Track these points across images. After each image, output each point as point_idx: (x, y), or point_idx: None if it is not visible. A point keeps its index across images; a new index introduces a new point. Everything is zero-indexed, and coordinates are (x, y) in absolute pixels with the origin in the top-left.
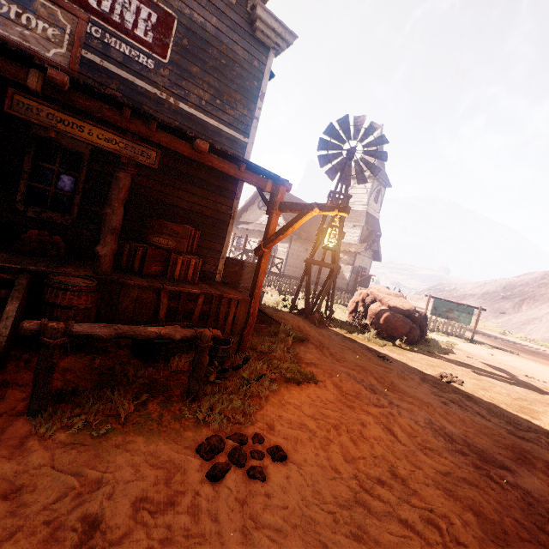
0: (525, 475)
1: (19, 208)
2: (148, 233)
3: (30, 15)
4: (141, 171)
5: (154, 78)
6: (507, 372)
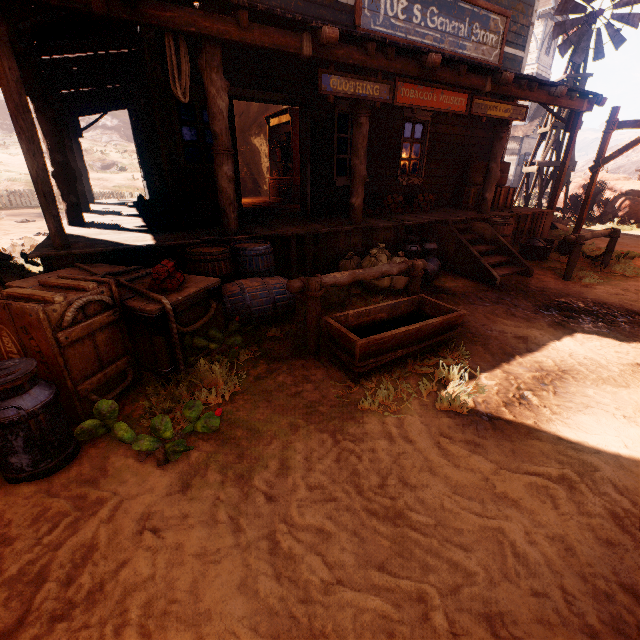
0: None
1: (399, 181)
2: (473, 176)
3: (486, 33)
4: (455, 121)
5: None
6: None
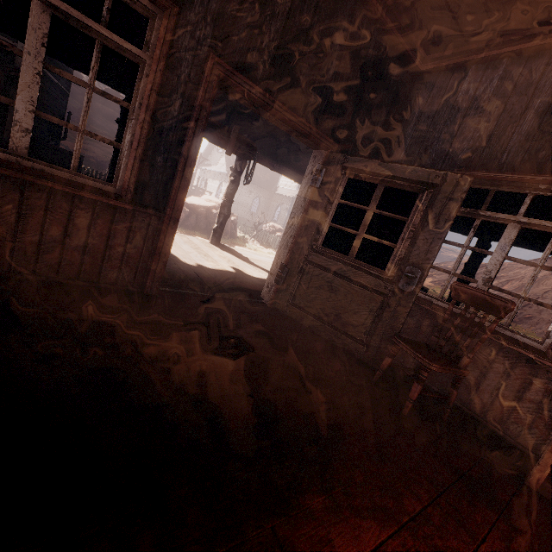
0: None
1: None
2: None
3: None
4: None
5: None
6: None
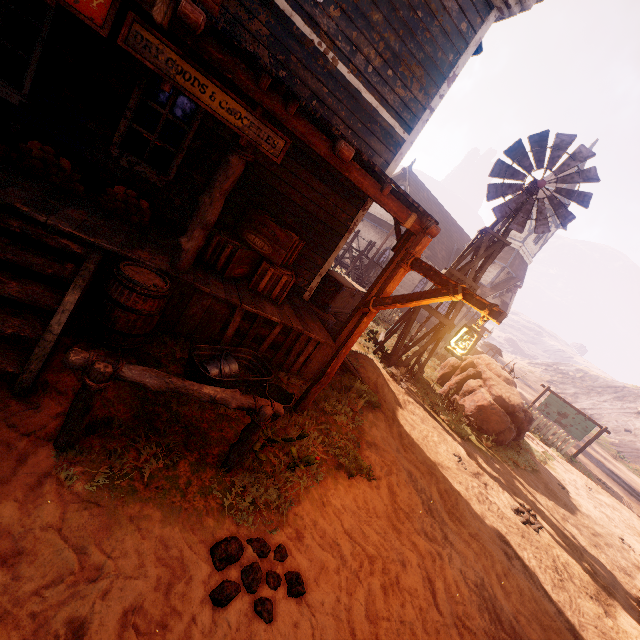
0: None
1: (113, 152)
2: (245, 227)
3: None
4: None
5: (318, 18)
6: (599, 525)
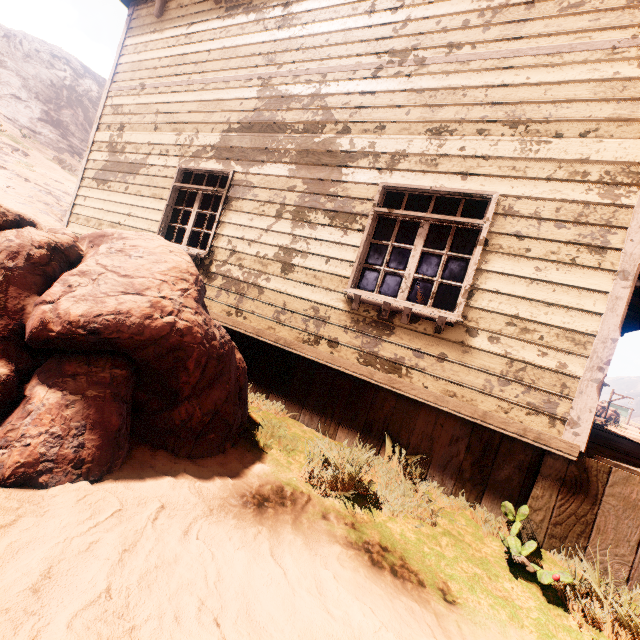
0: None
1: None
2: None
3: None
4: None
5: None
6: None
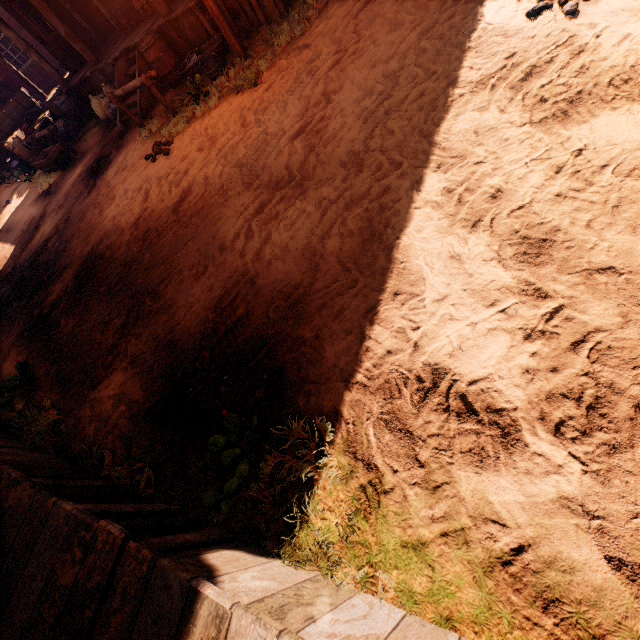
0: (247, 195)
1: None
2: None
3: None
4: None
5: None
6: None
